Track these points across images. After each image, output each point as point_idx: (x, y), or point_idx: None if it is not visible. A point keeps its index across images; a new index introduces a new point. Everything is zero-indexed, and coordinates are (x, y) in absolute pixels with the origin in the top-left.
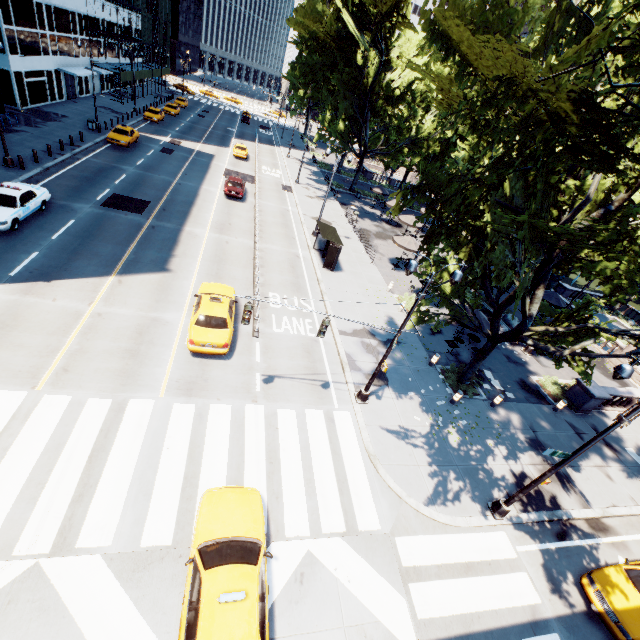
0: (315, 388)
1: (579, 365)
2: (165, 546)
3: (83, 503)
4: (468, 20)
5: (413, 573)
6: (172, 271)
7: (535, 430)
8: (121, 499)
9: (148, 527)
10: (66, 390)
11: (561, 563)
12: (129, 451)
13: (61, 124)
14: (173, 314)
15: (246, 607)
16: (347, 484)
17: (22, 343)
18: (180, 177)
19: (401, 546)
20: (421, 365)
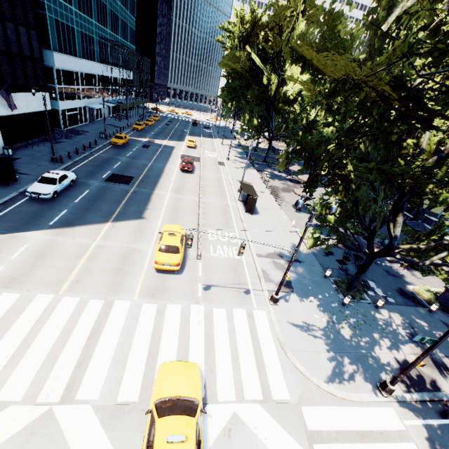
0: (240, 294)
1: (441, 273)
2: (133, 402)
3: (82, 369)
4: (316, 48)
5: (317, 436)
6: (146, 218)
7: (414, 327)
8: (106, 367)
9: (123, 388)
10: (77, 294)
11: (445, 437)
12: (113, 335)
13: (85, 136)
14: (145, 245)
15: (186, 447)
16: (263, 363)
17: (53, 265)
18: (153, 161)
19: (306, 413)
20: (318, 277)
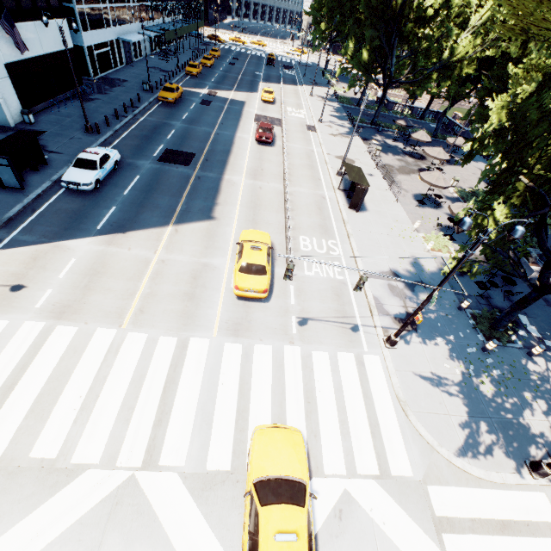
0: (345, 331)
1: None
2: (225, 471)
3: (162, 427)
4: None
5: (446, 524)
6: (216, 219)
7: None
8: (189, 426)
9: (211, 453)
10: (143, 329)
11: None
12: (193, 384)
13: (123, 88)
14: (219, 259)
15: (297, 547)
16: (379, 428)
17: (110, 287)
18: (218, 127)
19: (433, 495)
20: (450, 309)
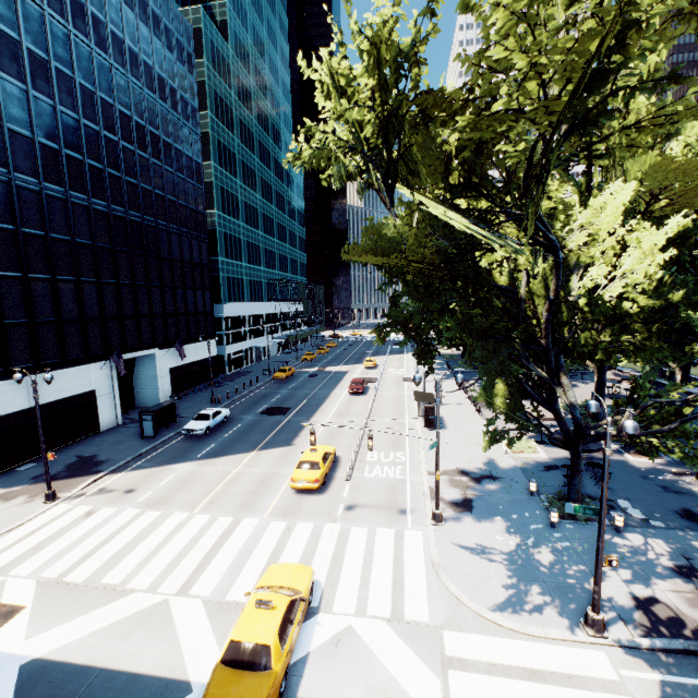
0: (391, 514)
1: (677, 450)
2: (241, 602)
3: (200, 571)
4: (372, 250)
5: (457, 663)
6: (295, 445)
7: (691, 557)
8: (222, 572)
9: (234, 589)
10: (209, 512)
11: None
12: (235, 546)
13: (248, 376)
14: (288, 469)
15: (273, 614)
16: (402, 583)
17: (193, 489)
18: (318, 389)
19: (448, 638)
20: (519, 495)
